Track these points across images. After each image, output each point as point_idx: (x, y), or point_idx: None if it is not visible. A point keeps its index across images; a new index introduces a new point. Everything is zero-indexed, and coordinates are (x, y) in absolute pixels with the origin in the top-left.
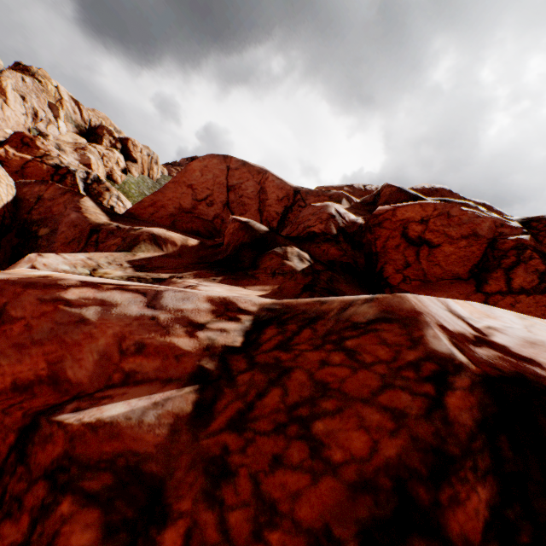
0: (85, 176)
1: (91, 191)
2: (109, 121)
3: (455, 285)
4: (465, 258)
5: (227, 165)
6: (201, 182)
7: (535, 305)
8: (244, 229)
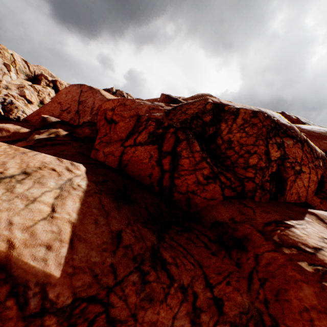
0: (3, 100)
1: (6, 109)
2: (47, 71)
3: (116, 143)
4: (127, 129)
5: (81, 90)
6: (65, 100)
7: (144, 152)
8: (40, 121)
